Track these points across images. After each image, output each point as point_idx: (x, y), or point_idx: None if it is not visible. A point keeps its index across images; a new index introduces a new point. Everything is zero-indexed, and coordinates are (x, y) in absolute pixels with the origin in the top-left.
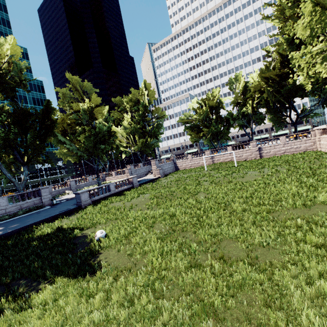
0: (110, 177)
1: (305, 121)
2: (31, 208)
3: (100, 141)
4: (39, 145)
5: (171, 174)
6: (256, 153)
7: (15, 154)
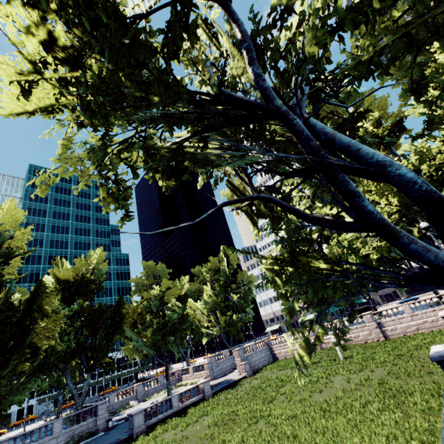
0: (187, 375)
1: None
2: (84, 435)
3: (170, 330)
4: (105, 346)
5: (263, 370)
6: (376, 330)
7: (82, 359)
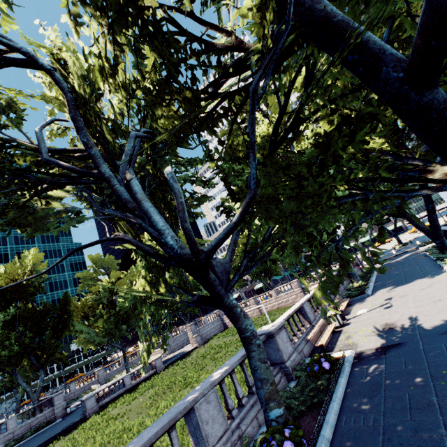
0: None
1: (355, 240)
2: (42, 425)
3: (122, 318)
4: (54, 343)
5: (212, 339)
6: (301, 294)
7: (31, 359)
